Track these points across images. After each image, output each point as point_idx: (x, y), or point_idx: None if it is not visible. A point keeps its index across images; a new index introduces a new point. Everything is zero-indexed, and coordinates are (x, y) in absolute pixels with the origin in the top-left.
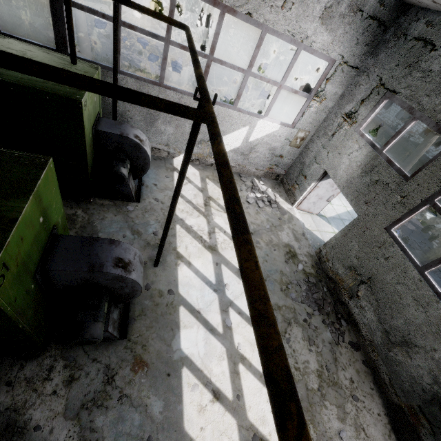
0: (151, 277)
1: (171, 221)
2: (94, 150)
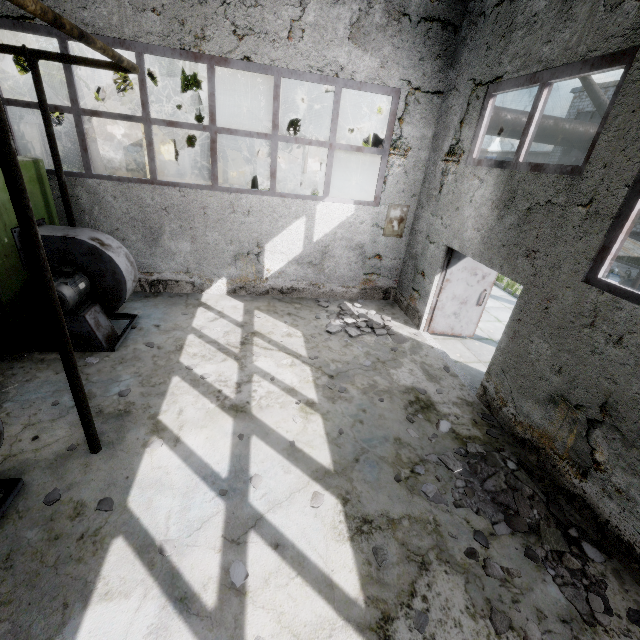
0: (74, 474)
1: (166, 372)
2: (24, 269)
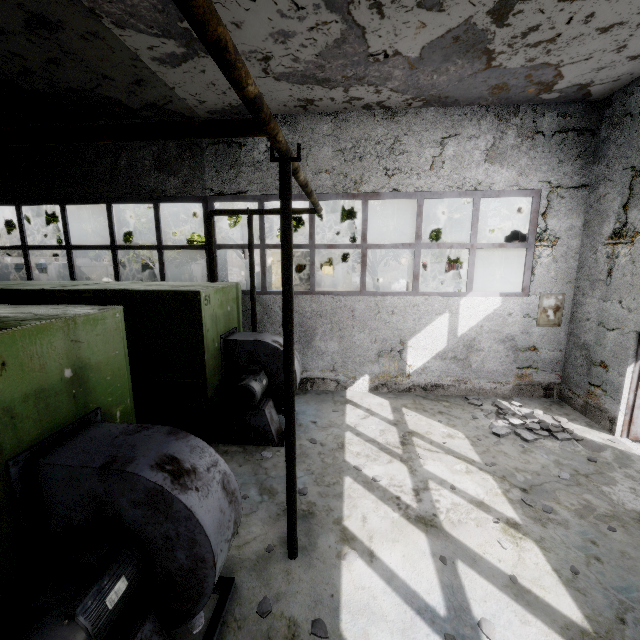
0: (278, 582)
1: (336, 471)
2: (222, 368)
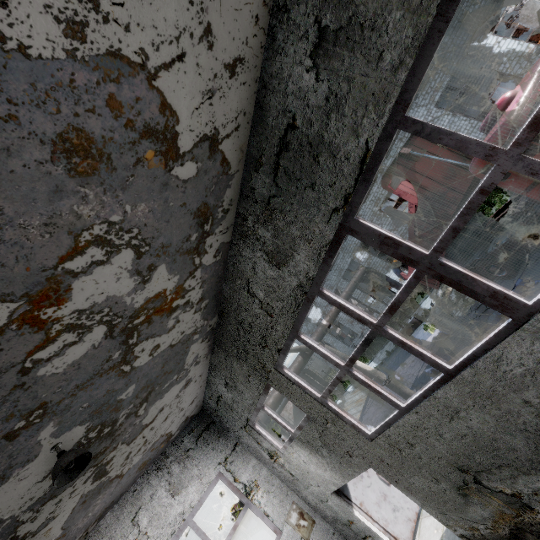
0: None
1: None
2: None
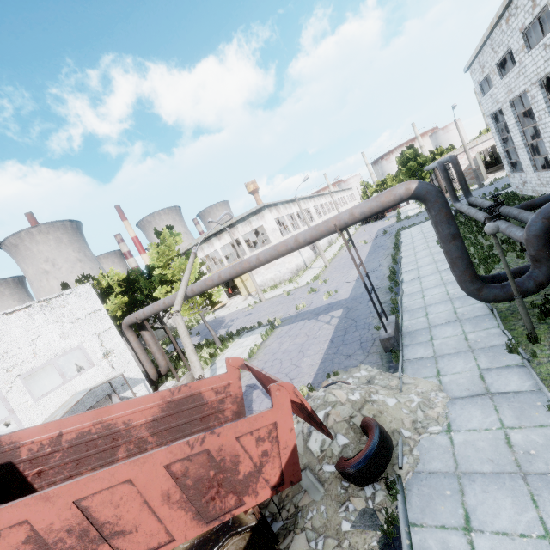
0: None
1: None
2: None
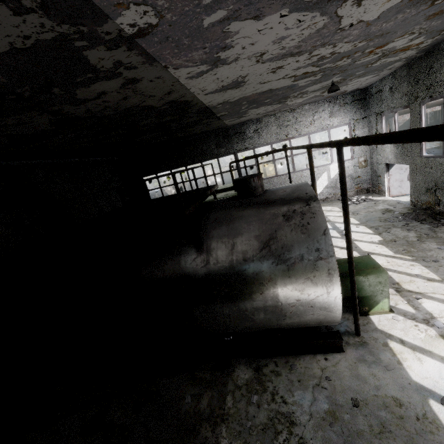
0: None
1: None
2: None
